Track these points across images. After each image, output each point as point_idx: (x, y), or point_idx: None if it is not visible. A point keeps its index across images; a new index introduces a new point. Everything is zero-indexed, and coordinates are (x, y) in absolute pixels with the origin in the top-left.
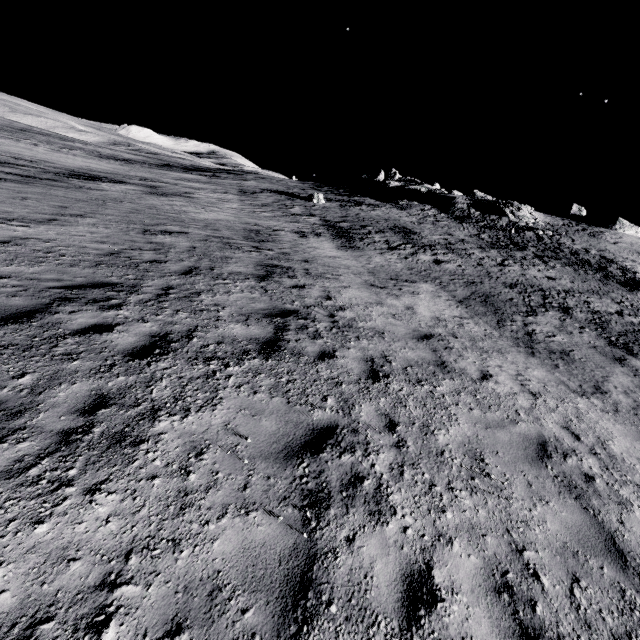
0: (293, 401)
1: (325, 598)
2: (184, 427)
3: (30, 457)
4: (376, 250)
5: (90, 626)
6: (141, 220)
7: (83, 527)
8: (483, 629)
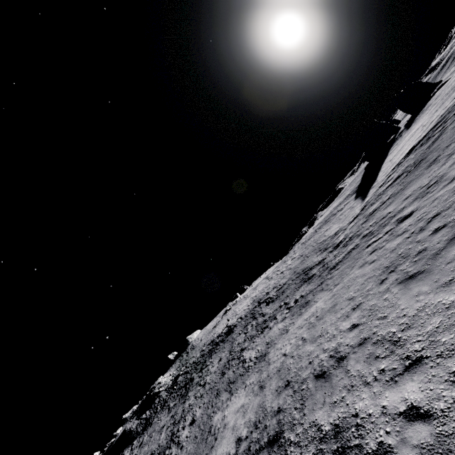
0: (306, 398)
1: (360, 339)
2: (326, 420)
3: (353, 452)
4: None
5: (383, 371)
6: None
7: (366, 402)
8: (355, 315)
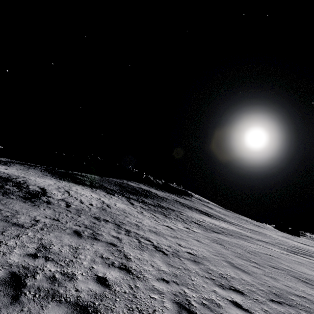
0: None
1: None
2: None
3: None
4: (266, 228)
5: None
6: (311, 244)
7: None
8: None
